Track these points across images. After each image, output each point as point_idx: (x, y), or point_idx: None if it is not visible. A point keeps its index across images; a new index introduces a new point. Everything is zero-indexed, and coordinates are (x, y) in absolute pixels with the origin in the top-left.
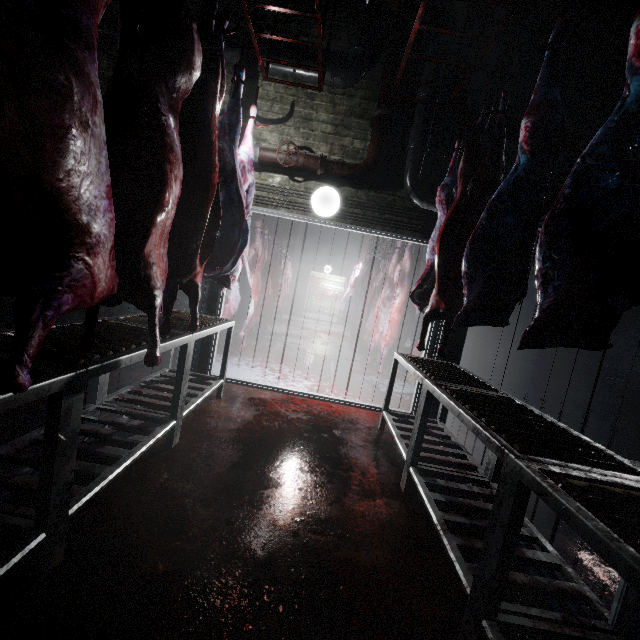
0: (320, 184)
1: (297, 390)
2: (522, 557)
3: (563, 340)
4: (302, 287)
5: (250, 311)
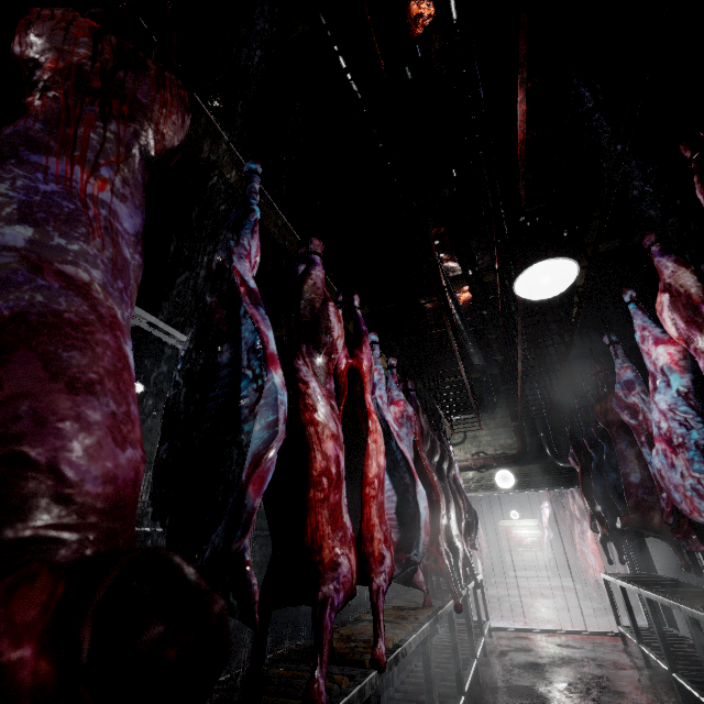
0: (497, 469)
1: (543, 628)
2: None
3: (634, 535)
4: (496, 541)
5: (479, 569)
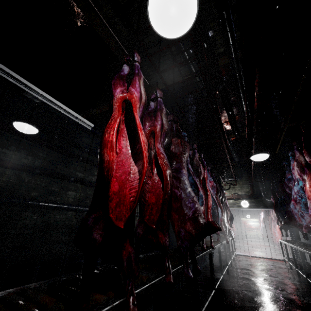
0: (241, 200)
1: (256, 256)
2: (309, 268)
3: (289, 227)
4: (239, 226)
5: (232, 234)
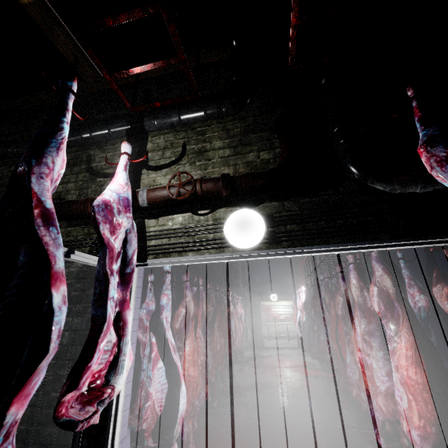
0: (231, 209)
1: None
2: None
3: None
4: (256, 318)
5: (181, 406)
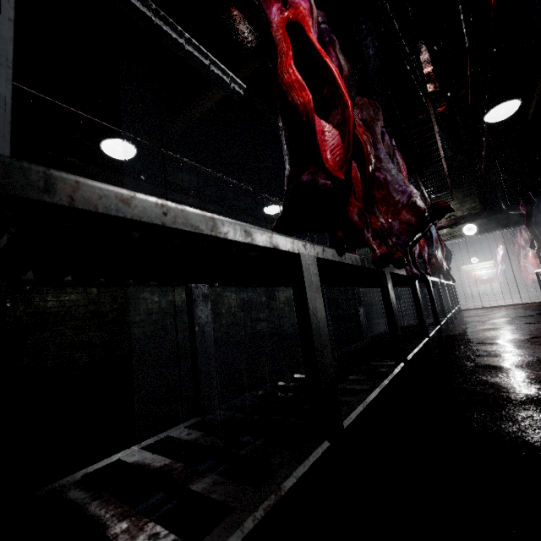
0: (464, 225)
1: (493, 306)
2: None
3: None
4: (459, 279)
5: None
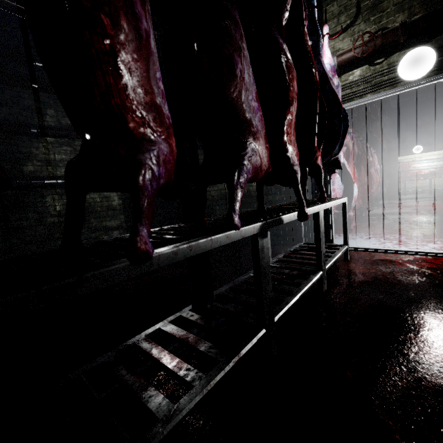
0: (404, 52)
1: (424, 251)
2: None
3: None
4: (391, 174)
5: (354, 193)
